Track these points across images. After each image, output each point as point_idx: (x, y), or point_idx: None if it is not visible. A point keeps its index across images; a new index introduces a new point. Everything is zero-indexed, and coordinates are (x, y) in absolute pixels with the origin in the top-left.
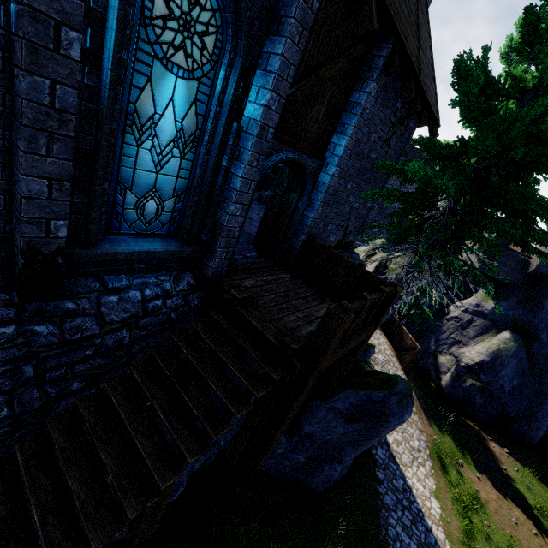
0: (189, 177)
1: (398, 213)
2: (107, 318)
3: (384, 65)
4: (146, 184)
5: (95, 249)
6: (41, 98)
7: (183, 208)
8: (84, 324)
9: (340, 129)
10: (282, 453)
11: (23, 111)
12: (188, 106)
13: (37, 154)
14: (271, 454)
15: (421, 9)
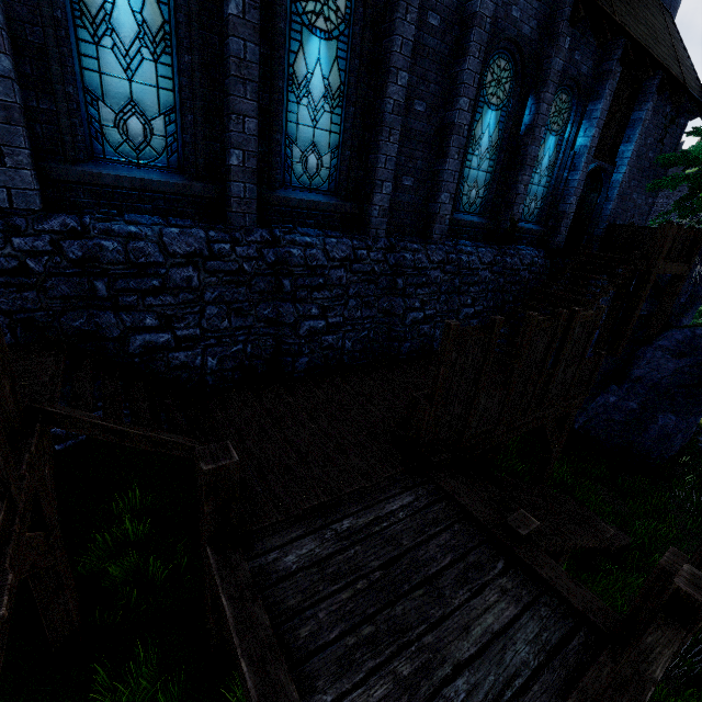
0: (548, 187)
1: (685, 198)
2: (523, 261)
3: (655, 90)
4: (534, 192)
5: (518, 226)
6: (531, 154)
7: (543, 206)
8: (517, 262)
9: (625, 140)
10: (614, 402)
11: (526, 160)
12: (554, 148)
13: (525, 176)
14: (603, 407)
15: (673, 36)
